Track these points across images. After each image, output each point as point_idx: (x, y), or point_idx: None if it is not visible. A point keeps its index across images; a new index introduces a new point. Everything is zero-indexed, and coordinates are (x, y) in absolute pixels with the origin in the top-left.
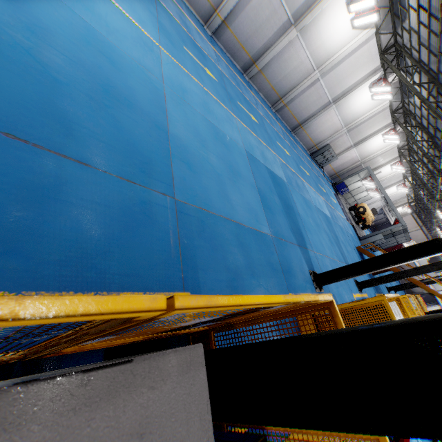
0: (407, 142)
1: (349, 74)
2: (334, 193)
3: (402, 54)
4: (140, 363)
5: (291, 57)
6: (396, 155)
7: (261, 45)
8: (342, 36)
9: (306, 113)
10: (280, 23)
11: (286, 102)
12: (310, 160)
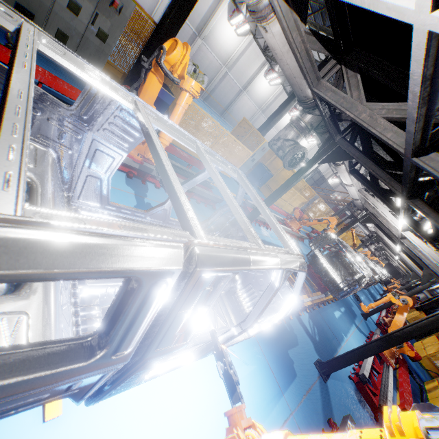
0: None
1: (247, 68)
2: None
3: None
4: None
5: (203, 58)
6: None
7: None
8: (232, 41)
9: (227, 100)
10: (188, 35)
11: (209, 92)
12: None
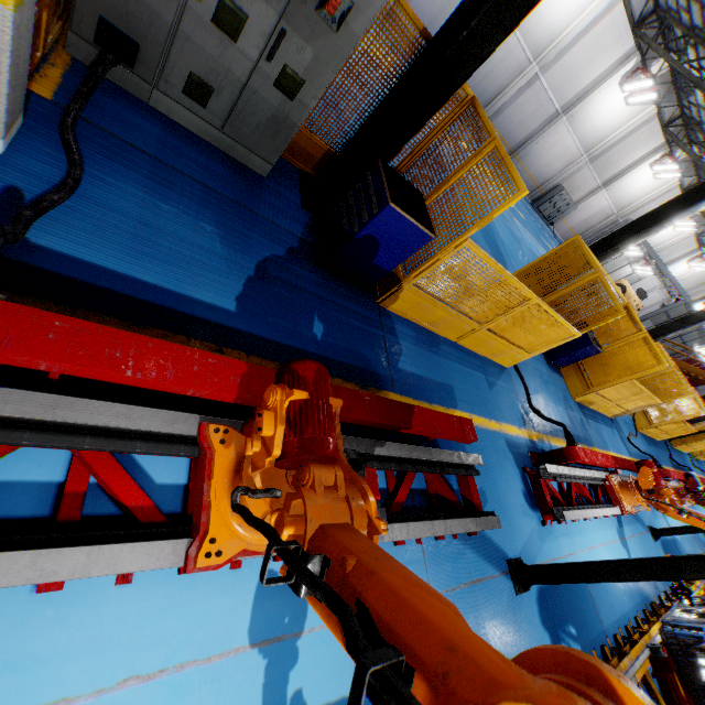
0: (696, 178)
1: (585, 66)
2: None
3: (668, 25)
4: None
5: None
6: None
7: None
8: (569, 6)
9: (522, 133)
10: None
11: (489, 116)
12: (530, 208)
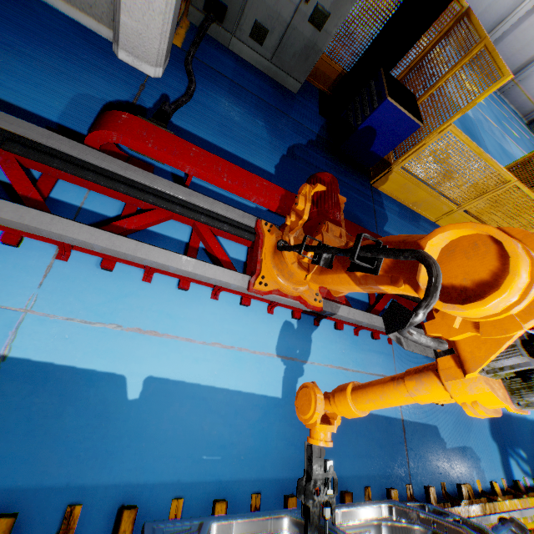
0: None
1: None
2: None
3: None
4: None
5: None
6: None
7: None
8: None
9: (522, 57)
10: None
11: None
12: (524, 129)
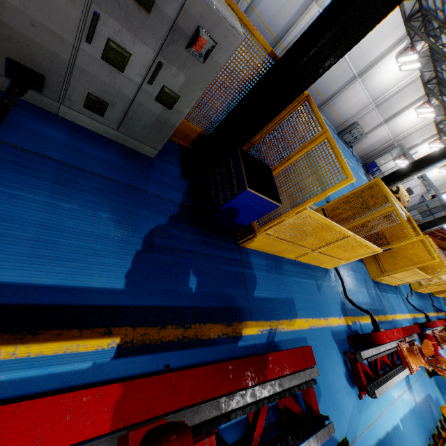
0: (445, 116)
1: (373, 46)
2: (364, 172)
3: (428, 19)
4: None
5: None
6: (433, 132)
7: (284, 25)
8: None
9: (332, 89)
10: (301, 2)
11: None
12: (337, 138)
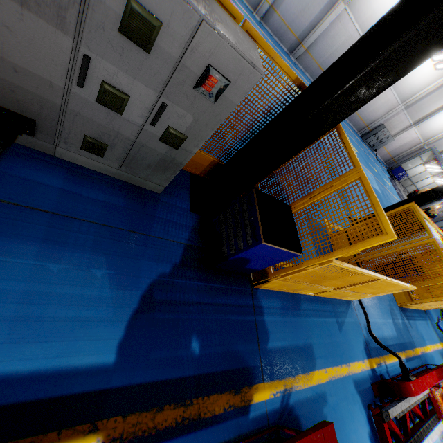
0: None
1: None
2: (389, 177)
3: None
4: (236, 24)
5: (339, 33)
6: None
7: (307, 25)
8: (395, 3)
9: None
10: (326, 0)
11: None
12: (360, 141)
